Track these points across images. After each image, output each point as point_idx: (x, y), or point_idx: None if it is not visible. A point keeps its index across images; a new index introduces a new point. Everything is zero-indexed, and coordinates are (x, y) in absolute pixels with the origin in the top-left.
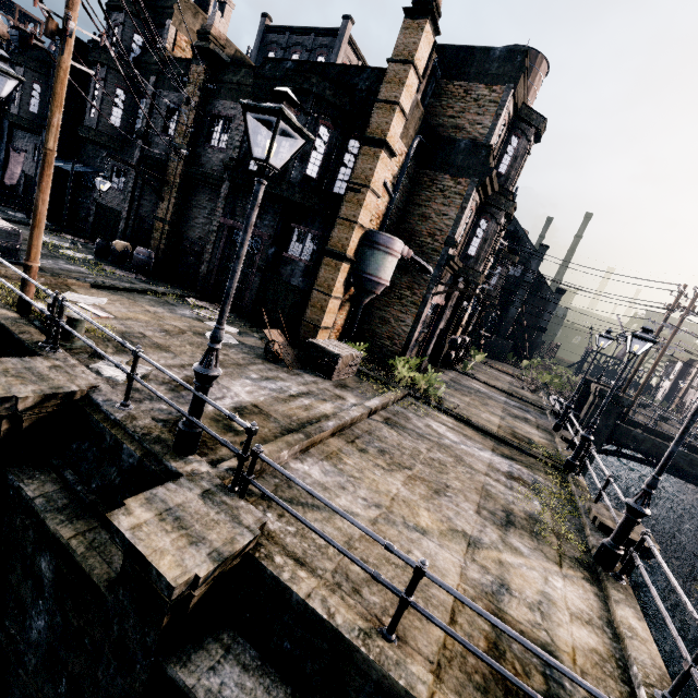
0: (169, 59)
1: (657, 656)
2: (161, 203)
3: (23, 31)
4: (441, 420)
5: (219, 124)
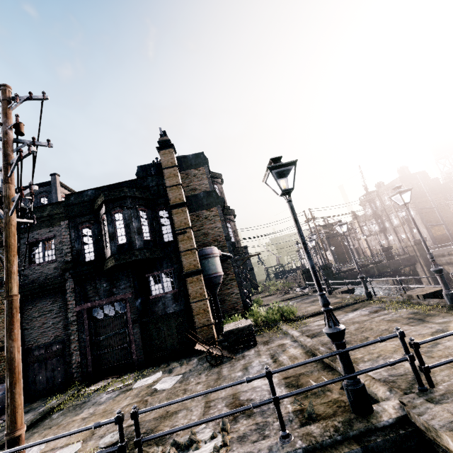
0: None
1: None
2: None
3: None
4: (312, 321)
5: (39, 247)
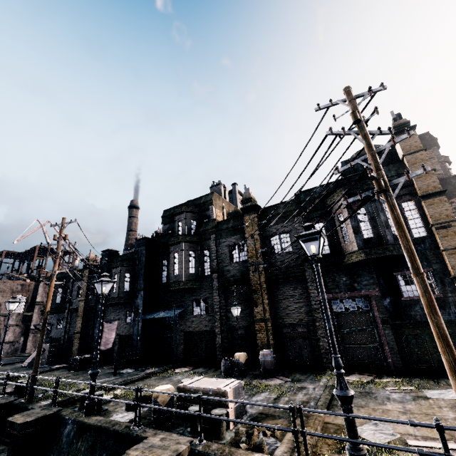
0: (218, 223)
1: None
2: (255, 307)
3: (110, 250)
4: None
5: (276, 239)
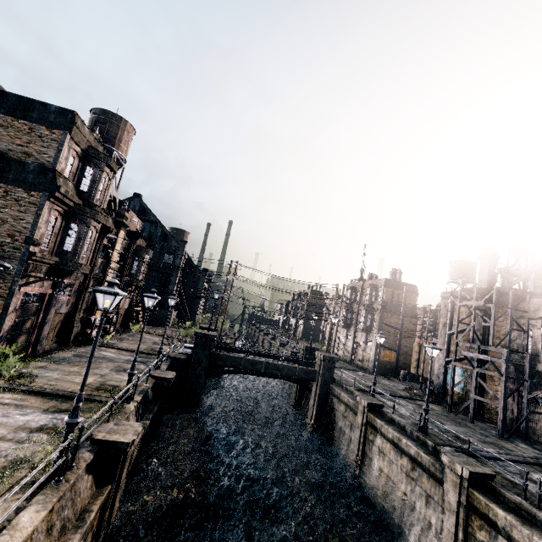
0: None
1: (19, 538)
2: None
3: None
4: None
5: None
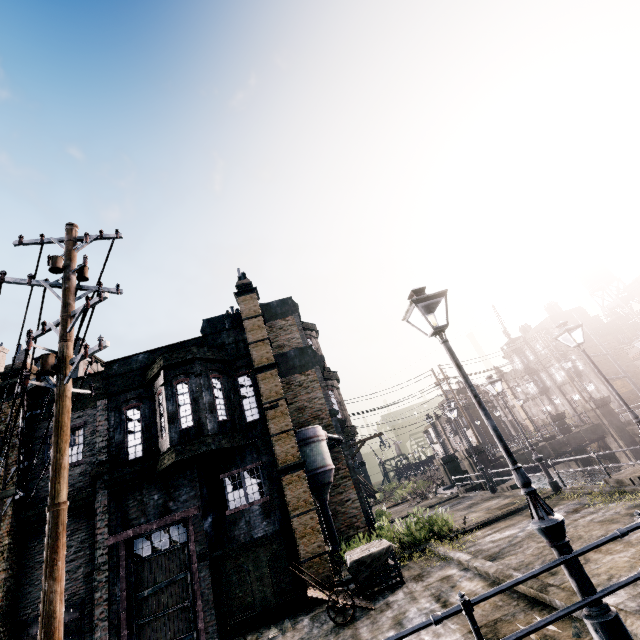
0: None
1: None
2: None
3: None
4: (481, 535)
5: None
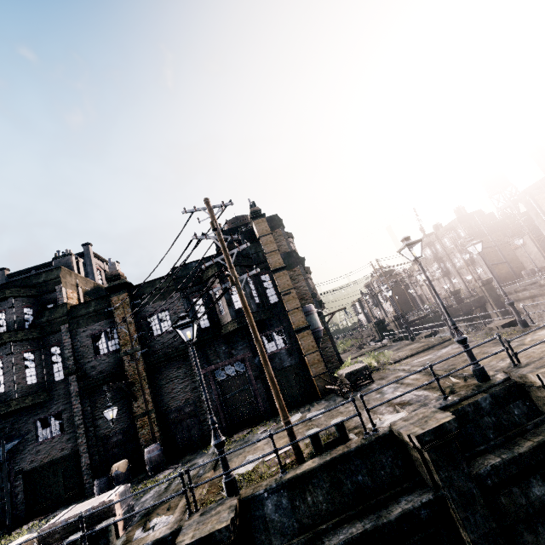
0: (72, 307)
1: None
2: (135, 402)
3: None
4: (410, 360)
5: (154, 319)
